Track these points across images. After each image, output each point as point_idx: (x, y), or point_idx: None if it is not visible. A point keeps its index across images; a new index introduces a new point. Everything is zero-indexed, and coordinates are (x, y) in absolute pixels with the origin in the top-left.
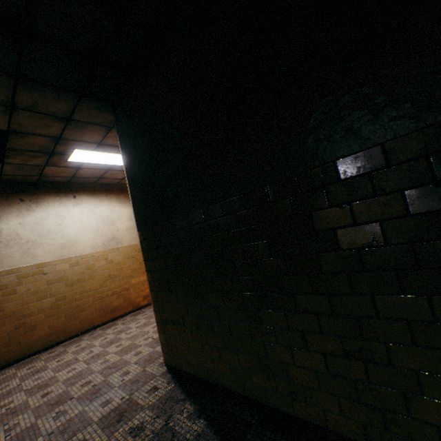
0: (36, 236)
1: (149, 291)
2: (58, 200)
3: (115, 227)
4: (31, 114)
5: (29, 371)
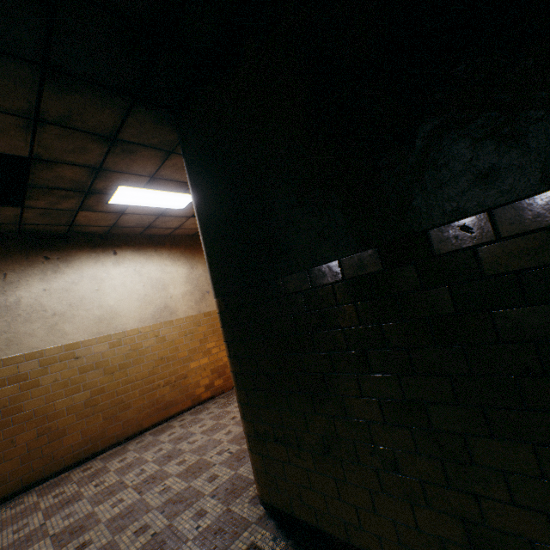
0: (65, 307)
1: (212, 379)
2: (94, 258)
3: (167, 293)
4: (62, 131)
5: (57, 500)
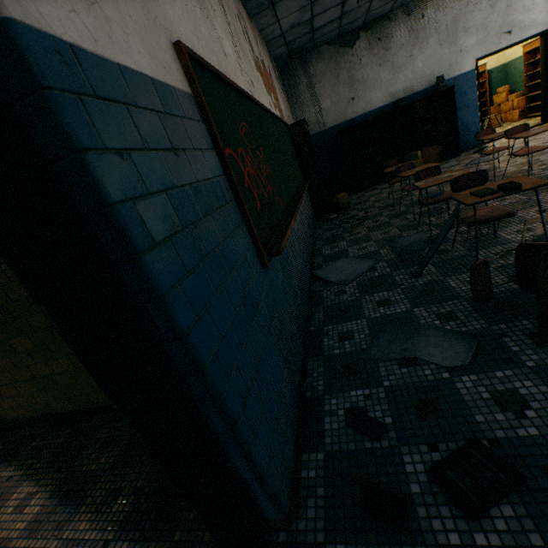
0: None
1: None
2: None
3: None
4: None
5: None
